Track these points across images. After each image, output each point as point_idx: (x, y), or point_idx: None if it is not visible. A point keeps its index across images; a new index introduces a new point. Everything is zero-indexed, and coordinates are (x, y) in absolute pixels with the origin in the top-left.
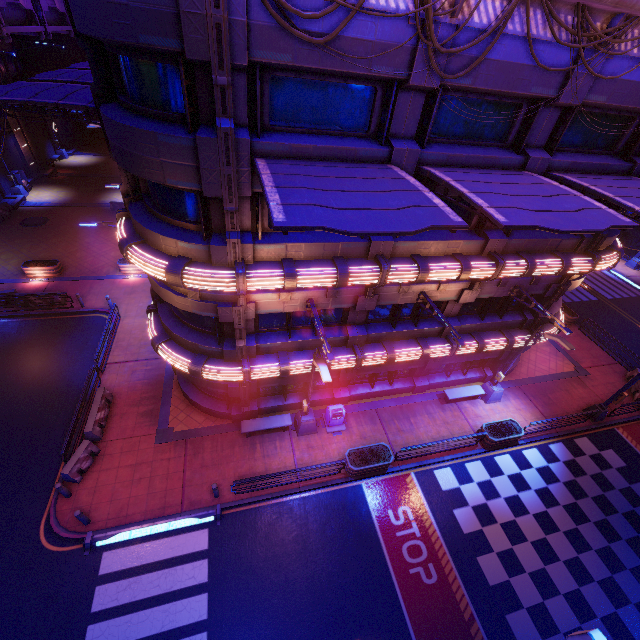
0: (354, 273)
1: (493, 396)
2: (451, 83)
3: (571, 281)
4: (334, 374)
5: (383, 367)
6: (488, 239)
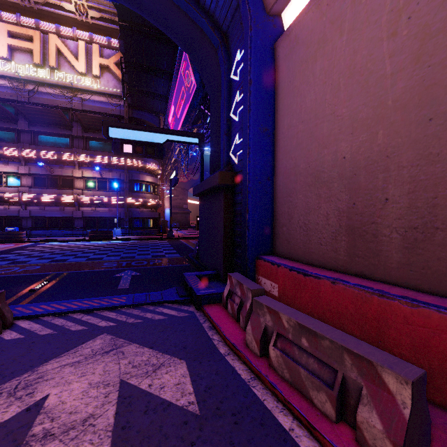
0: (6, 148)
1: (115, 232)
2: (34, 102)
3: (132, 174)
4: (17, 213)
5: (47, 212)
6: (73, 149)
